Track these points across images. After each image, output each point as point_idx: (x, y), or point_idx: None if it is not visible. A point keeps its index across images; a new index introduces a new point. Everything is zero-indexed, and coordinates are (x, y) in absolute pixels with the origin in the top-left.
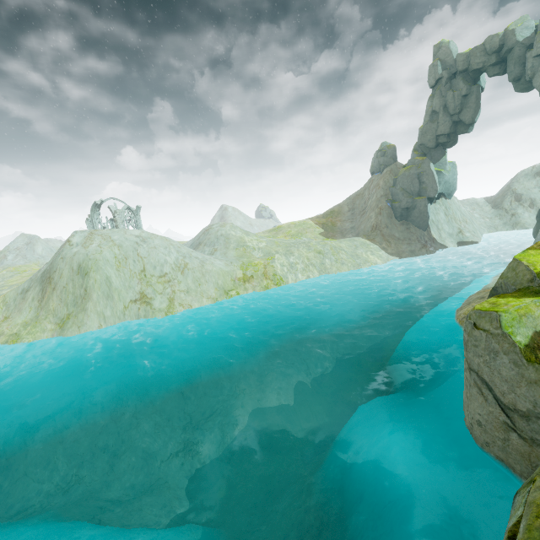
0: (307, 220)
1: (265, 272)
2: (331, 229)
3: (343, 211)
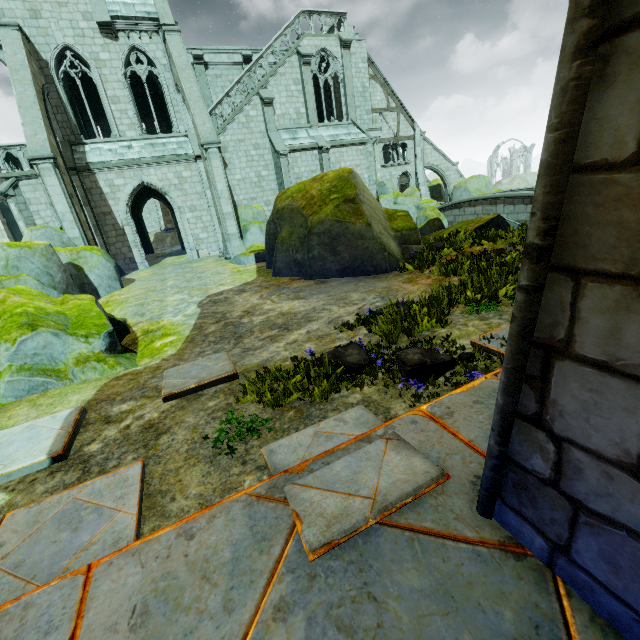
0: None
1: None
2: None
3: None
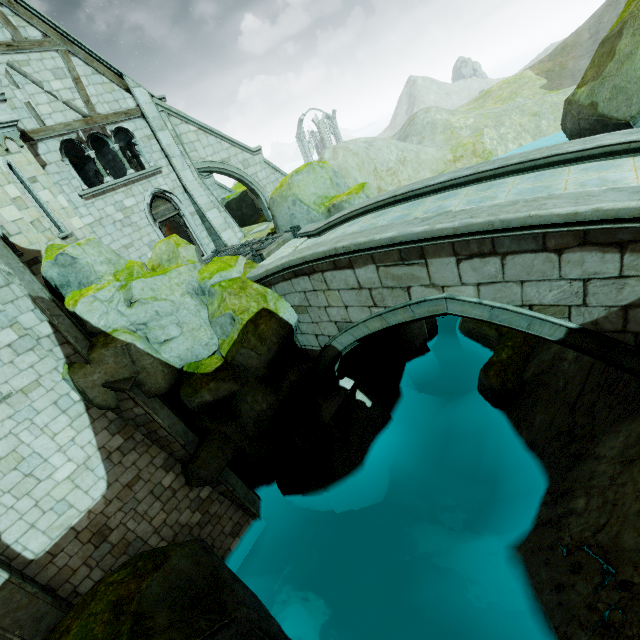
0: (525, 72)
1: (474, 149)
2: (557, 77)
3: (581, 41)
